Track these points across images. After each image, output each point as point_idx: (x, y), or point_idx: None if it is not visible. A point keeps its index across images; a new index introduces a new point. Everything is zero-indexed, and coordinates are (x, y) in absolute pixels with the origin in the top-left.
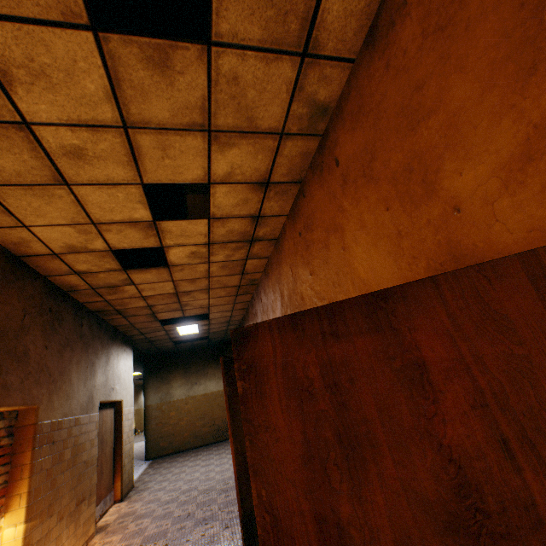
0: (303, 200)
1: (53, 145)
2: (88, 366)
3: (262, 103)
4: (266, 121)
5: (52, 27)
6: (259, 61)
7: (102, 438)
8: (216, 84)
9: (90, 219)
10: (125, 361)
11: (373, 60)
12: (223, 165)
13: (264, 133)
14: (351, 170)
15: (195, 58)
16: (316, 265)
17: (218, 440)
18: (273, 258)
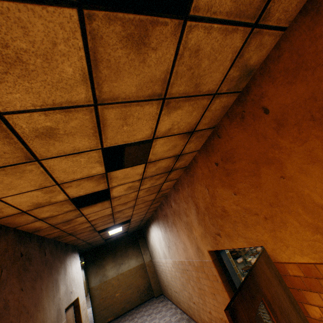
0: (218, 139)
1: (25, 130)
2: (53, 285)
3: (209, 71)
4: (207, 85)
5: (31, 4)
6: (220, 33)
7: None
8: (180, 57)
9: (55, 182)
10: (75, 265)
11: (318, 23)
12: (167, 123)
13: (203, 95)
14: (290, 115)
15: (170, 33)
16: (241, 188)
17: (144, 301)
18: (183, 179)
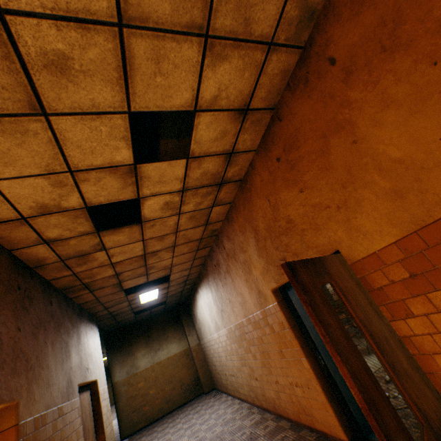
0: (279, 124)
1: (31, 50)
2: (62, 347)
3: None
4: (260, 25)
5: None
6: None
7: (84, 425)
8: None
9: (67, 166)
10: (93, 339)
11: None
12: (212, 85)
13: (256, 42)
14: (359, 55)
15: None
16: (309, 179)
17: (189, 399)
18: (238, 201)
